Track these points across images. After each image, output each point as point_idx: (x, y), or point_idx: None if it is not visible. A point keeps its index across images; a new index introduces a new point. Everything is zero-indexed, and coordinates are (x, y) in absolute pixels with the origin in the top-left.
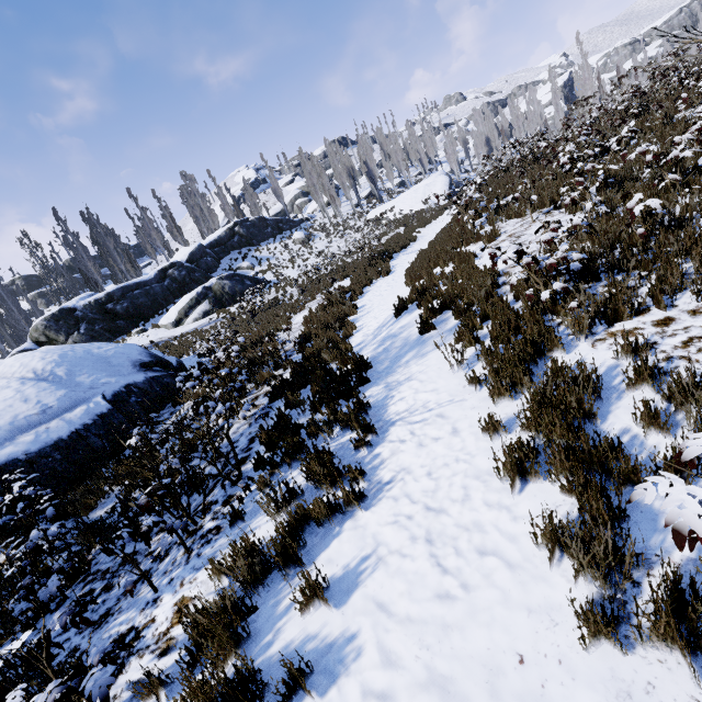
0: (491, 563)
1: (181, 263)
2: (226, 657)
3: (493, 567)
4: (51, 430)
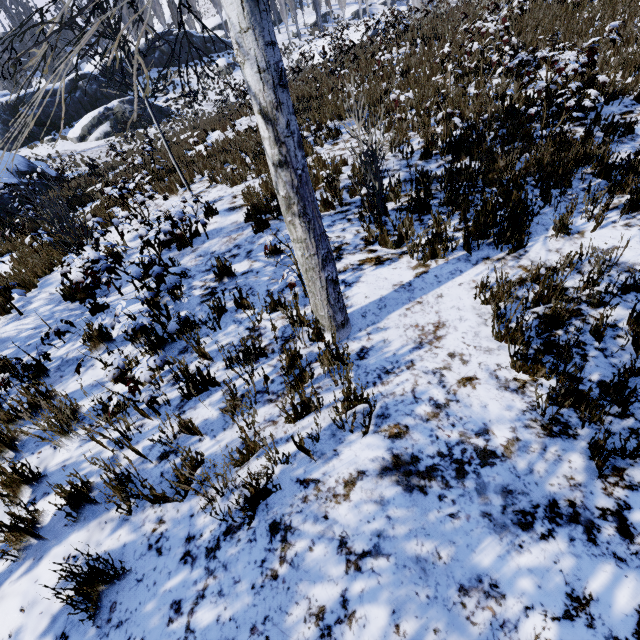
0: None
1: (92, 76)
2: None
3: None
4: None
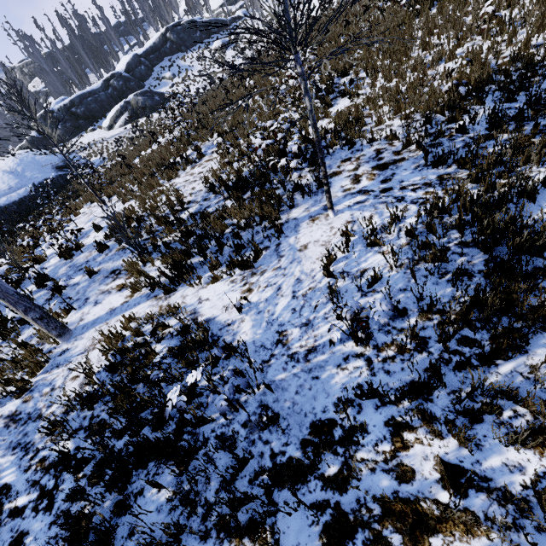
0: None
1: (119, 74)
2: None
3: None
4: (12, 197)
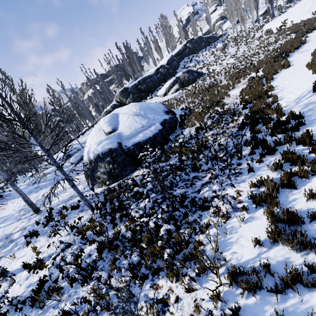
0: None
1: (164, 65)
2: (273, 207)
3: None
4: (147, 133)
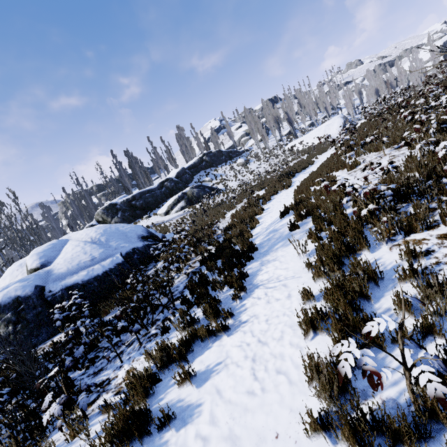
0: (281, 379)
1: (172, 178)
2: (140, 401)
3: (281, 381)
4: (94, 270)
